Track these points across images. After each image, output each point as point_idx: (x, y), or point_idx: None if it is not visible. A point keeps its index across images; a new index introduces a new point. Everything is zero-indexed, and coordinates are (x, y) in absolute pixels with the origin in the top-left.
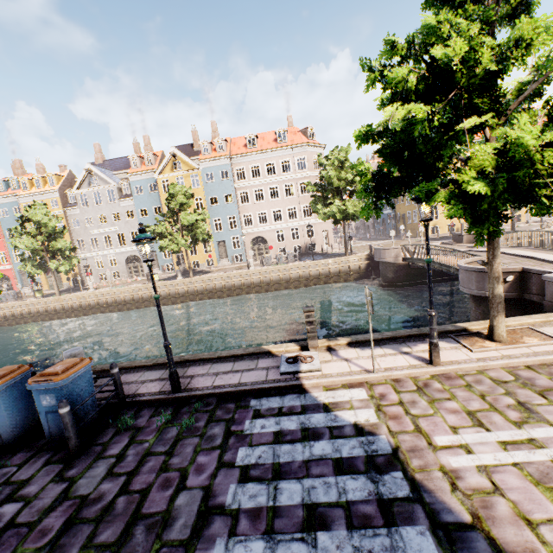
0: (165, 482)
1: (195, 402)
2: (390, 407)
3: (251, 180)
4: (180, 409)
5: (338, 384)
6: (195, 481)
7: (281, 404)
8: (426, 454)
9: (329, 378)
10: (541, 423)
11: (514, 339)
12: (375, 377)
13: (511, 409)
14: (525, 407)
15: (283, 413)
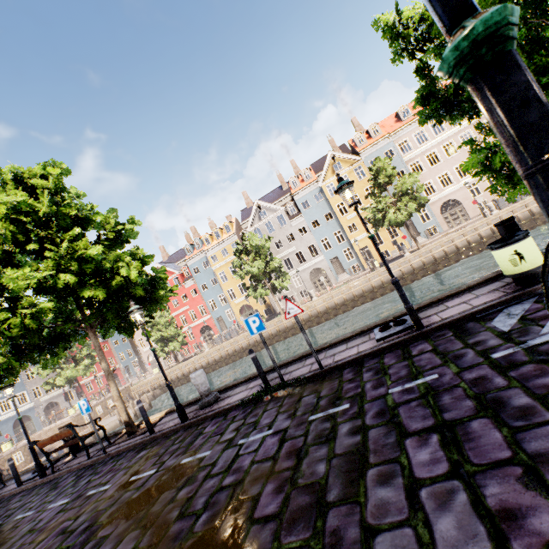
0: None
1: None
2: None
3: (419, 147)
4: None
5: None
6: None
7: None
8: None
9: None
10: None
11: None
12: None
13: None
14: None
15: None
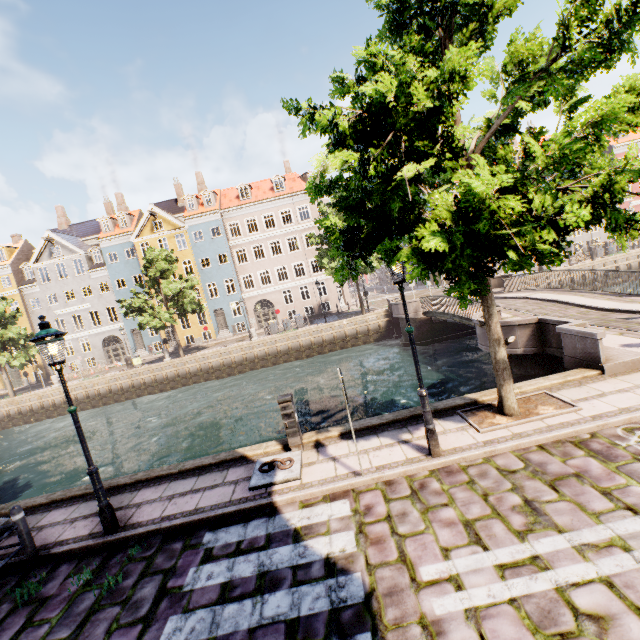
0: None
1: (133, 545)
2: (374, 525)
3: (248, 235)
4: (110, 559)
5: (318, 497)
6: None
7: (241, 537)
8: (406, 598)
9: (307, 490)
10: (548, 530)
11: (528, 409)
12: (363, 481)
13: (515, 513)
14: (532, 507)
15: (241, 550)
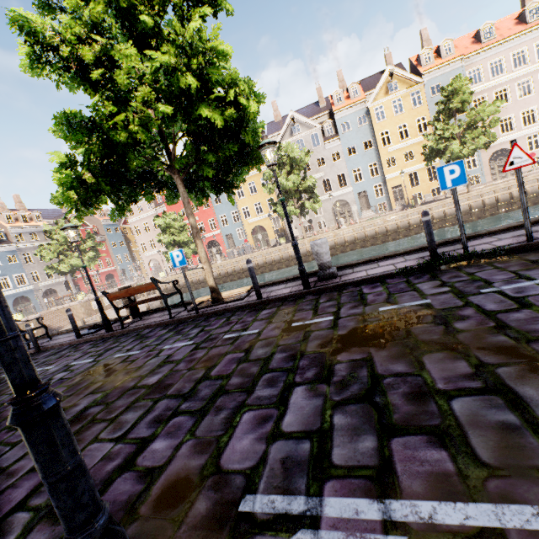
0: None
1: None
2: None
3: (490, 80)
4: None
5: None
6: None
7: None
8: None
9: None
10: None
11: None
12: None
13: None
14: None
15: None
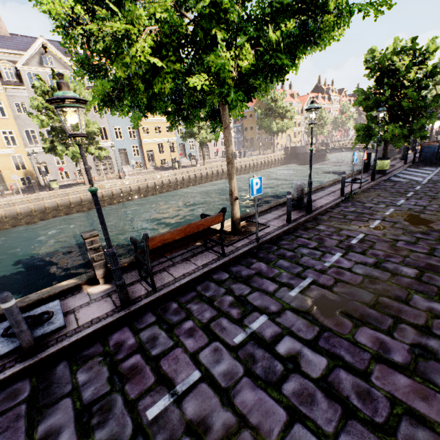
0: None
1: None
2: None
3: None
4: None
5: None
6: None
7: None
8: None
9: None
10: None
11: None
12: None
13: None
14: None
15: None
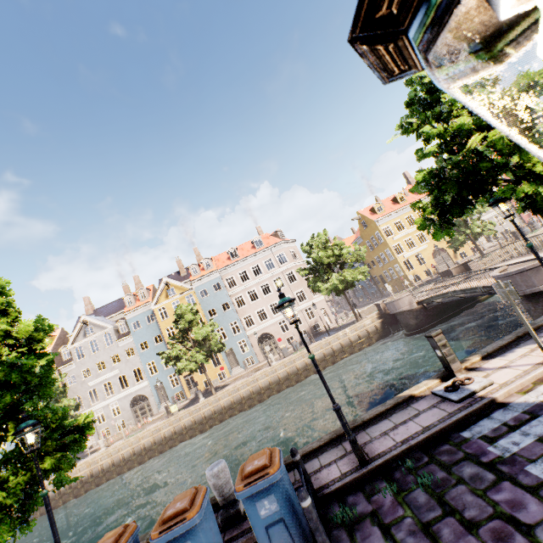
0: (497, 534)
1: (400, 463)
2: None
3: (242, 284)
4: (391, 476)
5: (528, 385)
6: (531, 515)
7: (499, 422)
8: None
9: (515, 383)
10: None
11: None
12: None
13: None
14: None
15: (516, 425)
